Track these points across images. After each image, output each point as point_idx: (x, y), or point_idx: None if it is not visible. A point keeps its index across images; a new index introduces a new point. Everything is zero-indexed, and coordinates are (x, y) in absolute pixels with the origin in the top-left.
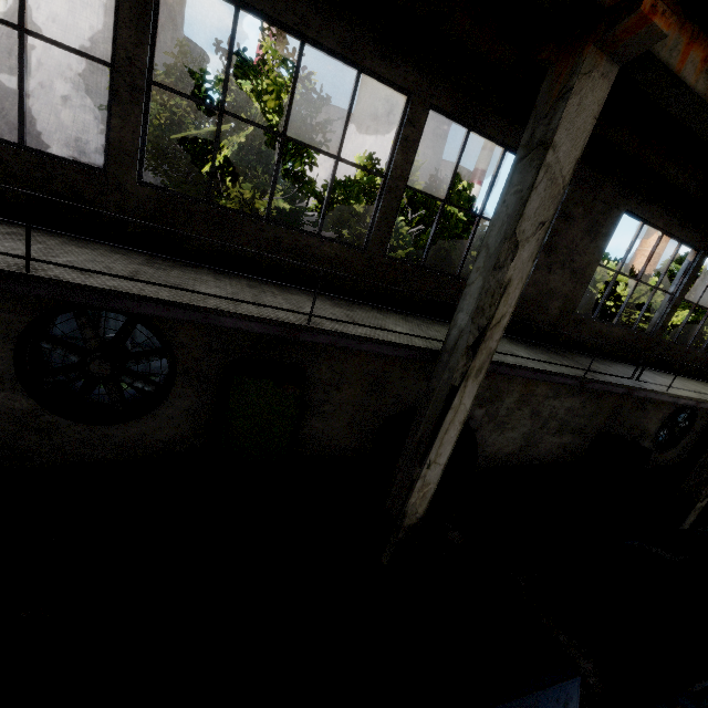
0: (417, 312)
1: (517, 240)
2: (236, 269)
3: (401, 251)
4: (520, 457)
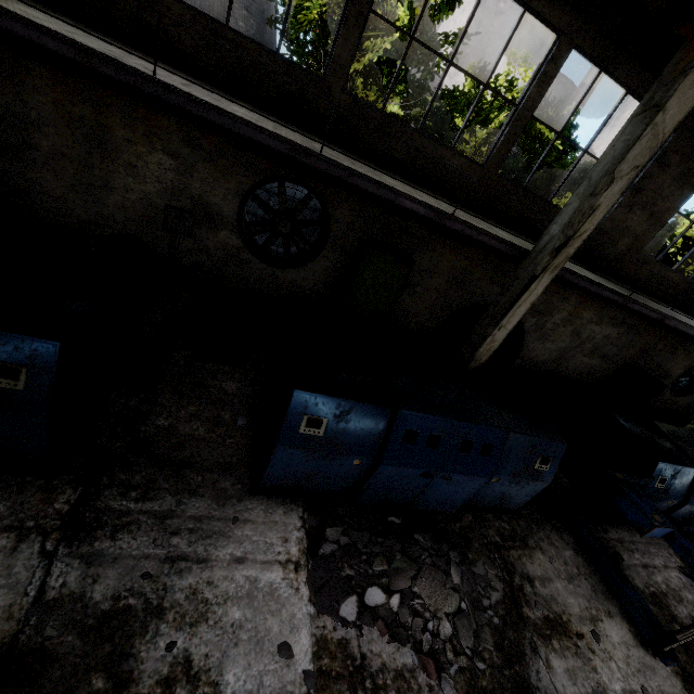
0: (508, 226)
1: (614, 177)
2: (387, 168)
3: None
4: (551, 367)
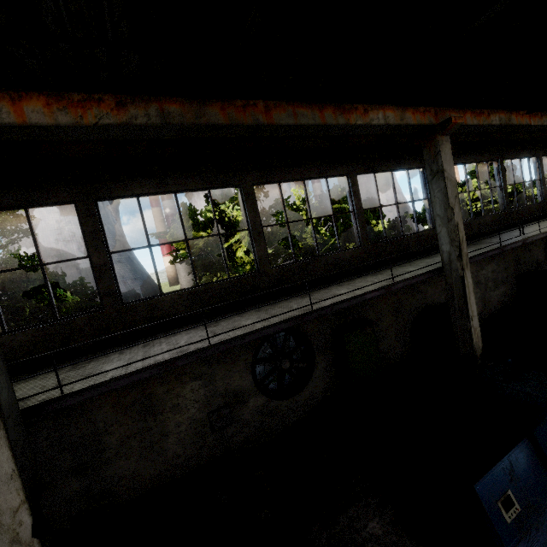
0: (396, 262)
1: (451, 207)
2: (317, 285)
3: (330, 242)
4: (486, 312)
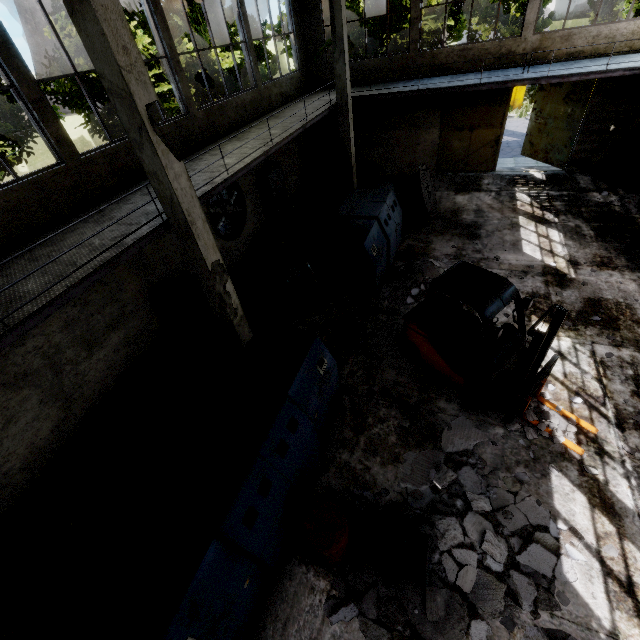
0: None
1: None
2: None
3: None
4: (79, 409)
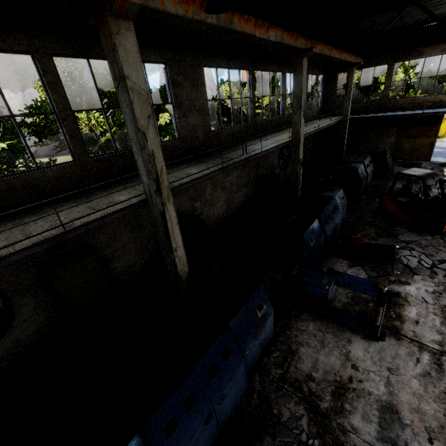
0: (132, 177)
1: (142, 131)
2: None
3: (108, 134)
4: (229, 211)
